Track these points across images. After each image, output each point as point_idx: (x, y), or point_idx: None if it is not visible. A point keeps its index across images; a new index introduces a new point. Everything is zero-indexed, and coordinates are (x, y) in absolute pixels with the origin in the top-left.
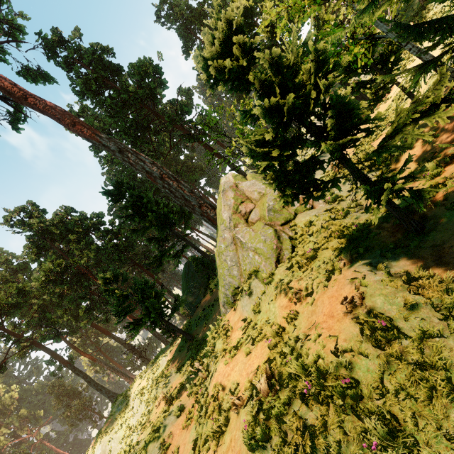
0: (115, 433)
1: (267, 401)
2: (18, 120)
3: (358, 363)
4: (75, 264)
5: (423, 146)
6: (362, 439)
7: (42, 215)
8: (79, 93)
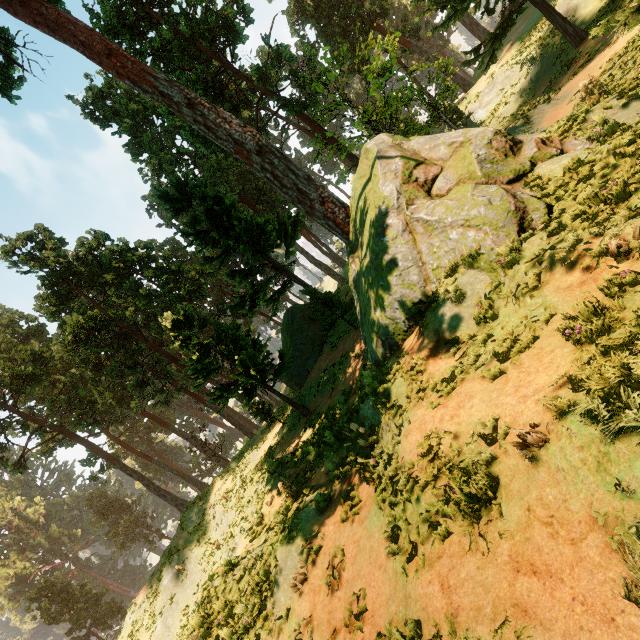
0: (191, 551)
1: None
2: (10, 79)
3: None
4: (116, 319)
5: None
6: None
7: (59, 246)
8: (107, 30)
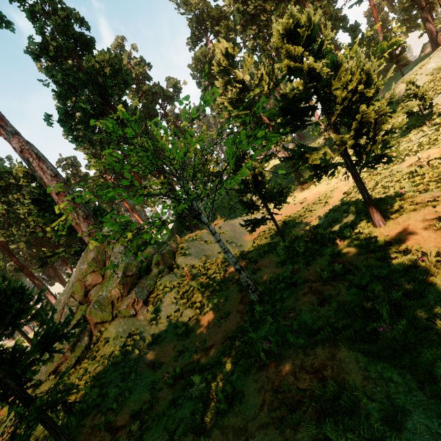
0: None
1: None
2: None
3: None
4: None
5: (215, 323)
6: None
7: None
8: (31, 53)
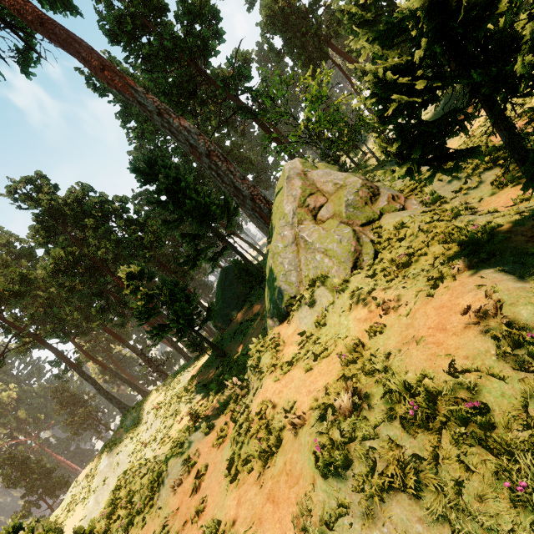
0: (125, 446)
1: (349, 421)
2: (29, 60)
3: (487, 386)
4: (90, 255)
5: None
6: (493, 476)
7: (53, 191)
8: (109, 34)
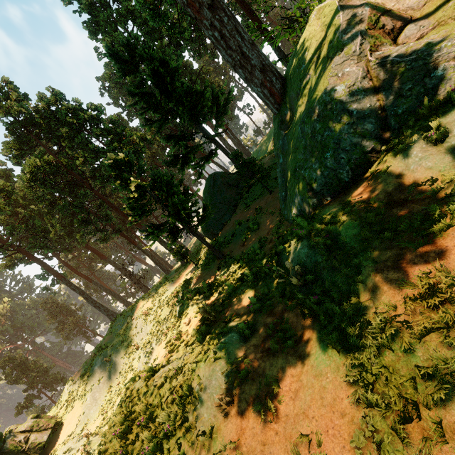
0: (117, 349)
1: None
2: None
3: None
4: (68, 167)
5: None
6: None
7: (22, 99)
8: None
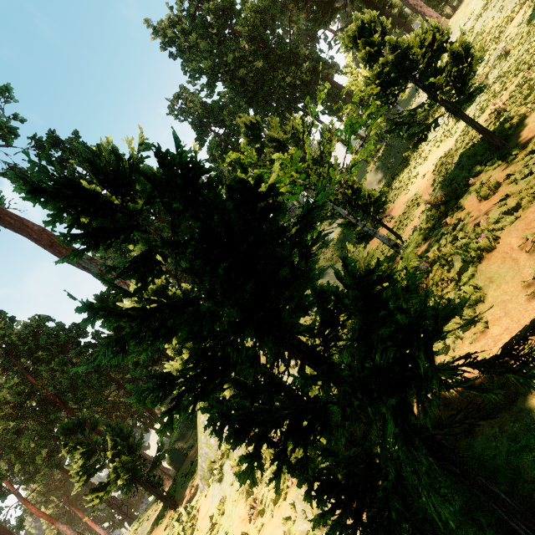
0: None
1: None
2: None
3: None
4: (41, 391)
5: None
6: None
7: (8, 325)
8: None
